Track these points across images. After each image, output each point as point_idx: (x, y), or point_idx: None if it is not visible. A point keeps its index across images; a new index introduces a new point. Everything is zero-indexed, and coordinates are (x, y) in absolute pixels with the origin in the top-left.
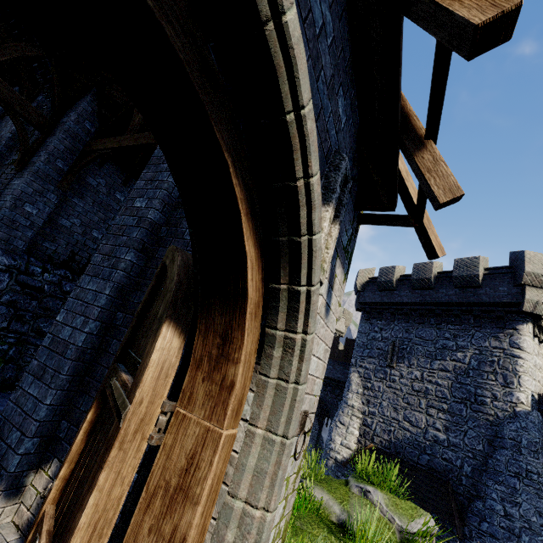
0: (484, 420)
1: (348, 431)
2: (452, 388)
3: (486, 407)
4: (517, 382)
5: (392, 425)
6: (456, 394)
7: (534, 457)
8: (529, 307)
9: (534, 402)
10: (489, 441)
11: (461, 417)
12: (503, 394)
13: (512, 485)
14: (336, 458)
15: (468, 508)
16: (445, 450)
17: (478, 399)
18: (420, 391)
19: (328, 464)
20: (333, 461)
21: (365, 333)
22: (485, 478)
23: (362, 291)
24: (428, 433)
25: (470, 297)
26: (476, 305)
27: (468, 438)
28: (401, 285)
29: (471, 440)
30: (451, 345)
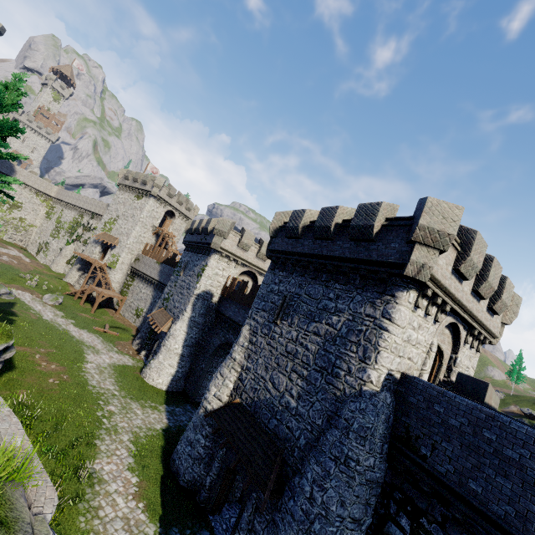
0: (332, 394)
1: (224, 383)
2: (317, 354)
3: (338, 381)
4: (375, 358)
5: (259, 384)
6: (319, 361)
7: (360, 444)
8: (412, 271)
9: (390, 382)
10: (328, 417)
11: (314, 386)
12: (357, 370)
13: (328, 469)
14: (206, 408)
15: (290, 481)
16: (291, 418)
17: (334, 370)
18: (291, 353)
19: (199, 412)
20: (203, 410)
21: (267, 283)
22: (311, 455)
23: (274, 237)
24: (284, 398)
25: (361, 252)
26: (364, 263)
27: (313, 410)
28: (307, 233)
29: (314, 413)
30: (331, 307)
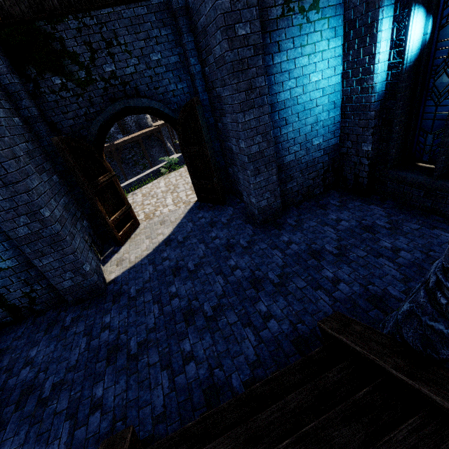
0: None
1: None
2: None
3: None
4: None
5: None
6: None
7: None
8: None
9: None
10: None
11: None
12: None
13: None
14: None
15: None
16: None
17: None
18: None
19: None
20: None
21: None
22: None
23: None
24: None
25: None
26: None
27: None
28: None
29: None
30: None
